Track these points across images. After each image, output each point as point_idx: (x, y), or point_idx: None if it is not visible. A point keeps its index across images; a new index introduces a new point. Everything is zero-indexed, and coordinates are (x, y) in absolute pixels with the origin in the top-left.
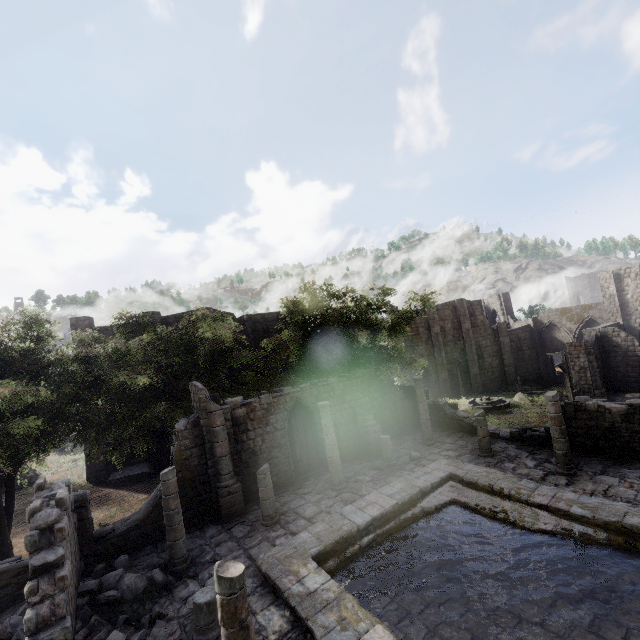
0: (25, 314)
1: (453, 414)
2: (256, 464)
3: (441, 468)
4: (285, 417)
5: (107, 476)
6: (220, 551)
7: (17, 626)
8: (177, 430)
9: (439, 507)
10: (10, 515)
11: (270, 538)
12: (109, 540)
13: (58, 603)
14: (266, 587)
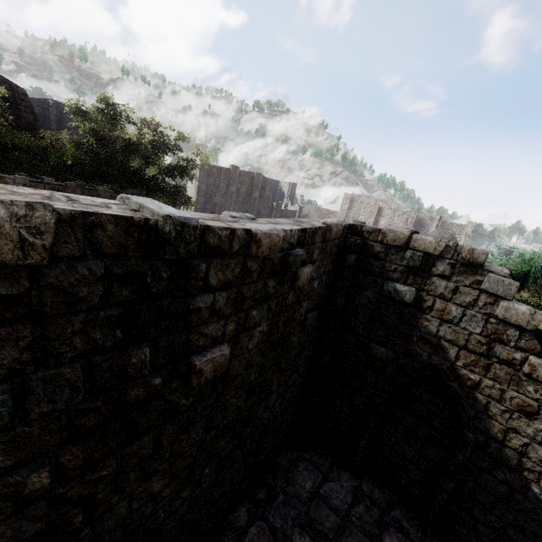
0: None
1: None
2: None
3: None
4: None
5: None
6: None
7: None
8: None
9: None
10: None
11: None
12: None
13: None
14: None
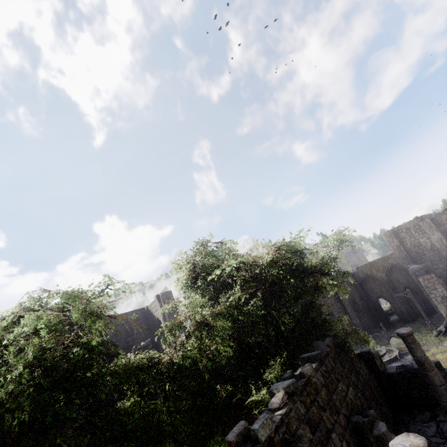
0: None
1: None
2: None
3: None
4: None
5: None
6: None
7: None
8: None
9: None
10: None
11: None
12: None
13: None
14: None
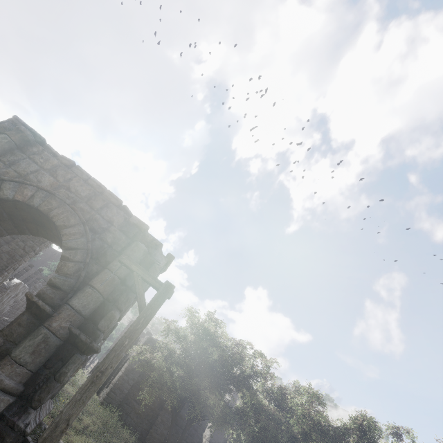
0: None
1: None
2: None
3: None
4: None
5: None
6: None
7: None
8: None
9: None
10: None
11: None
12: None
13: None
14: None
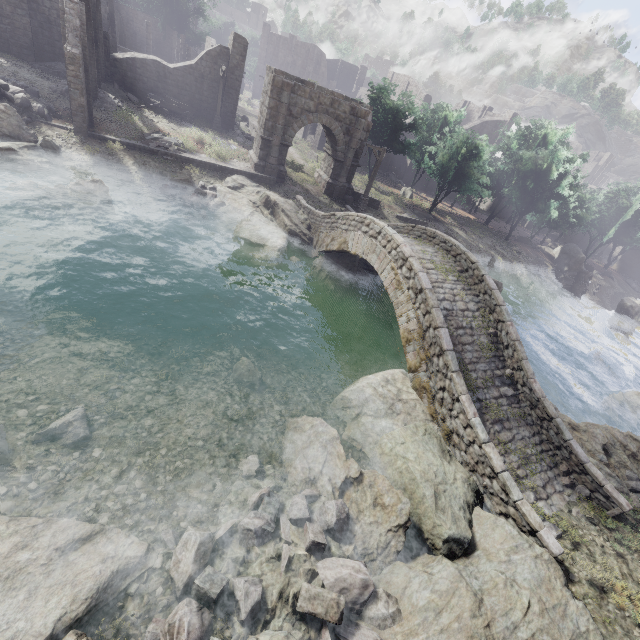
0: None
1: None
2: None
3: None
4: None
5: None
6: None
7: None
8: None
9: None
10: None
11: None
12: None
13: None
14: None
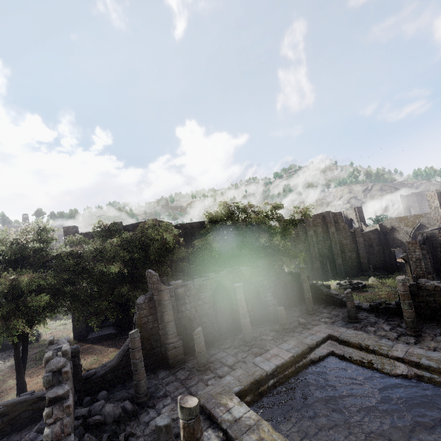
0: (37, 224)
1: (327, 292)
2: (191, 327)
3: (322, 331)
4: (211, 294)
5: (87, 335)
6: (169, 389)
7: (34, 440)
8: (138, 303)
9: (323, 359)
10: (25, 362)
11: (204, 380)
12: (93, 380)
13: (65, 424)
14: (204, 415)
